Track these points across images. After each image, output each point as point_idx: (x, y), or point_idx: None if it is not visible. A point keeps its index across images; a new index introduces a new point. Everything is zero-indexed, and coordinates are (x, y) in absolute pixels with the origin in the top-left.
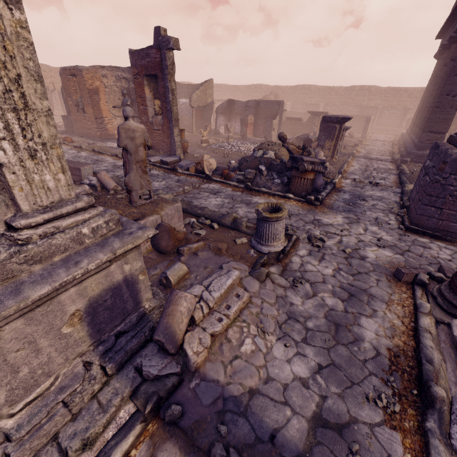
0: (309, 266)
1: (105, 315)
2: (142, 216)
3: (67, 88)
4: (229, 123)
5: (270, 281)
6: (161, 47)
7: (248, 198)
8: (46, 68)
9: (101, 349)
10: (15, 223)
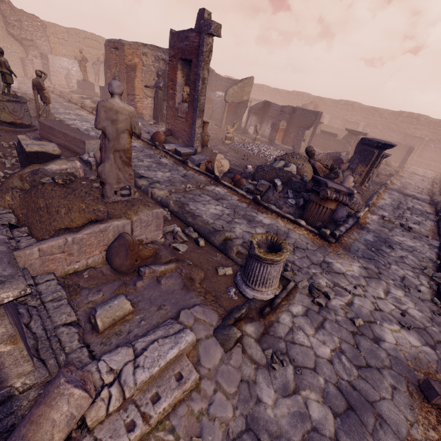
0: (300, 335)
1: None
2: (107, 217)
3: (108, 60)
4: (259, 125)
5: (239, 351)
6: (201, 31)
7: (252, 214)
8: (102, 41)
9: None
10: None
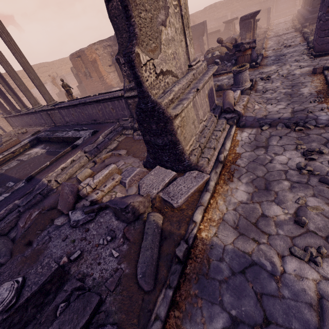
0: (267, 86)
1: (210, 99)
2: None
3: (76, 66)
4: None
5: (252, 94)
6: None
7: (216, 79)
8: (47, 64)
9: (212, 112)
10: (191, 64)
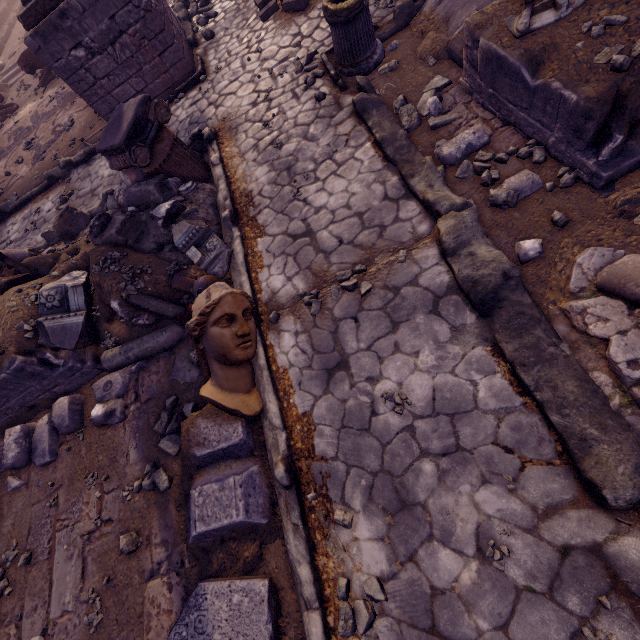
0: None
1: None
2: None
3: None
4: None
5: None
6: None
7: (270, 188)
8: None
9: None
10: None
